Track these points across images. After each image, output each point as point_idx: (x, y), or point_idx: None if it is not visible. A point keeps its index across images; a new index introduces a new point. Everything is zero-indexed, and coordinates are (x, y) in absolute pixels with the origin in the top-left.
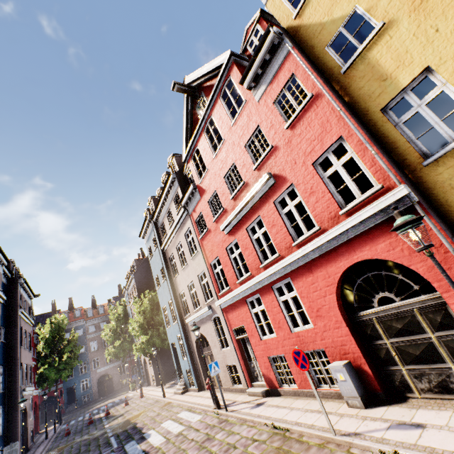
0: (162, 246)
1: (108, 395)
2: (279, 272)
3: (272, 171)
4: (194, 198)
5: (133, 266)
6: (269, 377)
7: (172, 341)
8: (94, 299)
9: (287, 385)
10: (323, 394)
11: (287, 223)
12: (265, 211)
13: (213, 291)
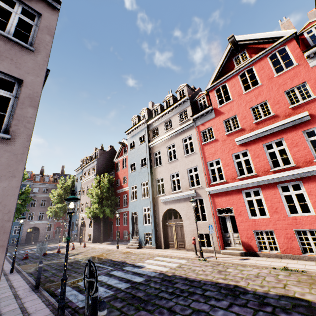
0: (151, 143)
1: (34, 243)
2: (291, 176)
3: (309, 112)
4: (207, 116)
5: (95, 153)
6: (249, 244)
7: (133, 211)
8: (43, 169)
9: (267, 251)
10: (310, 258)
11: (311, 147)
12: (291, 135)
13: (203, 181)
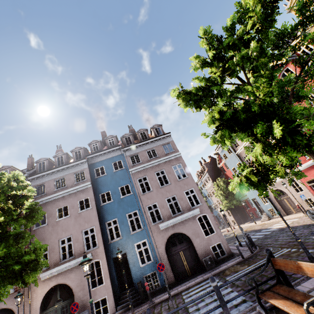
0: (237, 152)
1: None
2: None
3: None
4: None
5: (202, 167)
6: None
7: (252, 198)
8: None
9: None
10: None
11: None
12: None
13: None
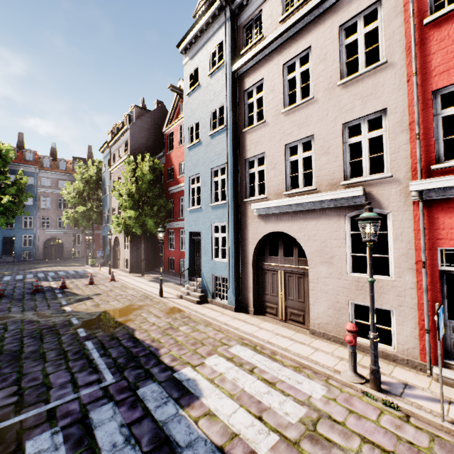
0: (239, 62)
1: (56, 260)
2: None
3: None
4: None
5: (128, 116)
6: None
7: (193, 229)
8: (55, 148)
9: None
10: None
11: None
12: None
13: (403, 158)
